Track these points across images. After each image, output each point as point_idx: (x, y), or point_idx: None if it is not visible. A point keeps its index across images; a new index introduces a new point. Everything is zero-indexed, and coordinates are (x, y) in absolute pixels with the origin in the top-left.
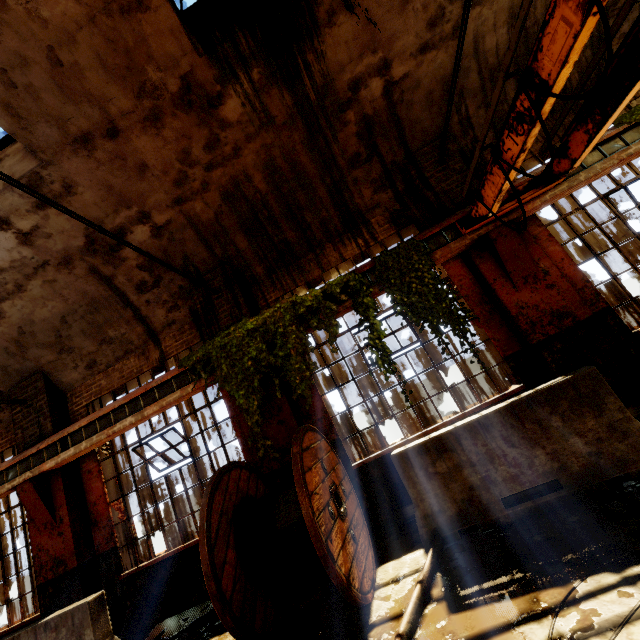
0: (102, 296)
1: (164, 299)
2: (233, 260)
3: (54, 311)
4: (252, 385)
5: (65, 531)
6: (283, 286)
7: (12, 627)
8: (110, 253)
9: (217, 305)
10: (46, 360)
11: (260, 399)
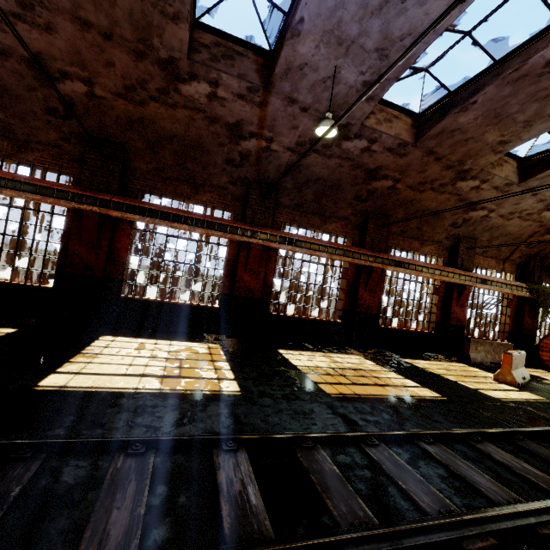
0: (522, 238)
1: (523, 253)
2: (545, 259)
3: (512, 230)
4: (547, 309)
5: (465, 311)
6: (542, 277)
7: (423, 331)
8: (546, 233)
9: (536, 271)
10: (482, 239)
11: (547, 315)
